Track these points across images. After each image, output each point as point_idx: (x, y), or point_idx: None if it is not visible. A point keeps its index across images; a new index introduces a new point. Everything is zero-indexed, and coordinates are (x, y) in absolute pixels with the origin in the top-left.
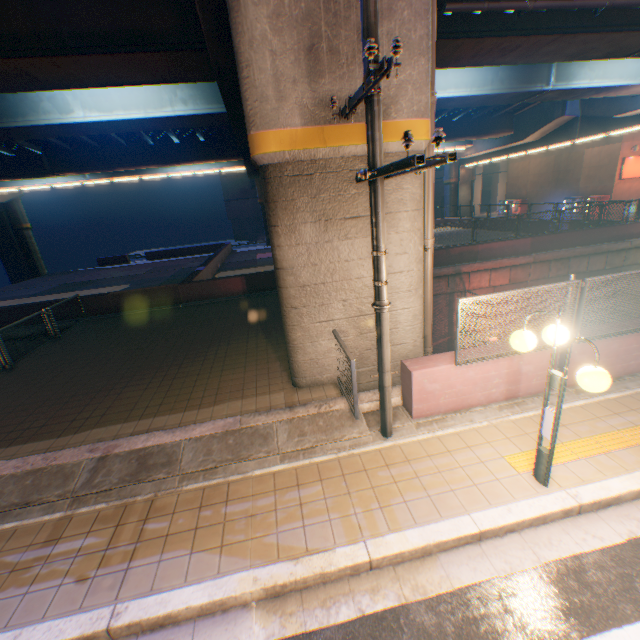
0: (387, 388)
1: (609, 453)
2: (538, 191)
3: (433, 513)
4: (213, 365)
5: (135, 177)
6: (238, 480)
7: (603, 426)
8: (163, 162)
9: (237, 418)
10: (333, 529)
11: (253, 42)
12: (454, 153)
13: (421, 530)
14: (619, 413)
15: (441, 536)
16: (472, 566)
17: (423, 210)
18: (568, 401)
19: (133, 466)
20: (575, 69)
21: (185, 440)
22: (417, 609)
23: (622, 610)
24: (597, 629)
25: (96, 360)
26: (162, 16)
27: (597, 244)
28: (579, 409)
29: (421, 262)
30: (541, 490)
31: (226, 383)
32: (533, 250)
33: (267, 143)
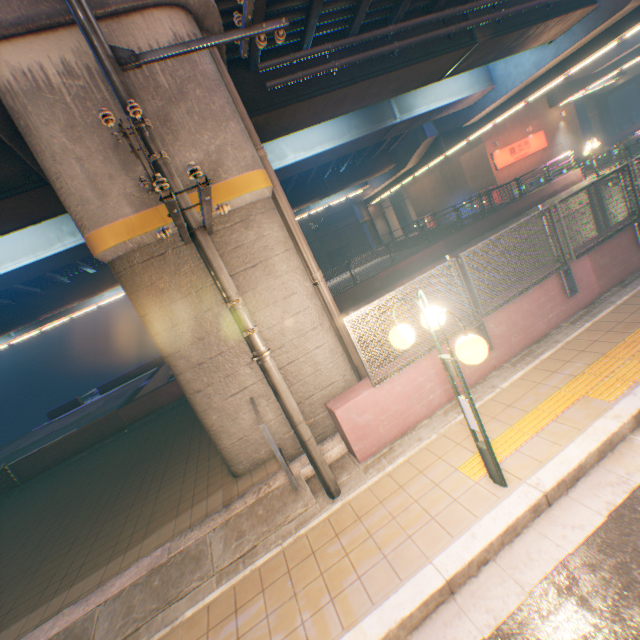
0: (309, 441)
1: (558, 417)
2: (440, 202)
3: (392, 579)
4: (150, 487)
5: (64, 318)
6: (164, 636)
7: (545, 390)
8: (85, 294)
9: (166, 546)
10: None
11: (56, 156)
12: (206, 178)
13: (380, 612)
14: (557, 370)
15: (403, 610)
16: (451, 637)
17: (299, 248)
18: (508, 377)
19: None
20: (411, 101)
21: (100, 606)
22: None
23: (631, 620)
24: None
25: (19, 536)
26: (4, 167)
27: (500, 225)
28: (520, 381)
29: (315, 296)
30: (502, 493)
31: (161, 504)
32: (449, 250)
33: (104, 240)
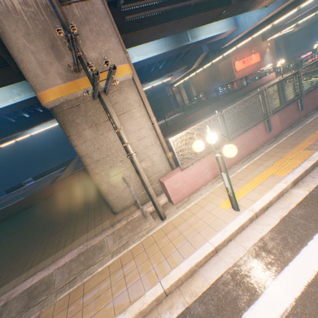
0: (152, 195)
1: (261, 183)
2: (208, 87)
3: (191, 249)
4: (71, 221)
5: (12, 141)
6: (89, 279)
7: (256, 172)
8: (24, 128)
9: (84, 244)
10: (143, 282)
11: (20, 50)
12: (114, 66)
13: (187, 261)
14: (261, 164)
15: (197, 259)
16: (216, 268)
17: (145, 106)
18: (240, 168)
19: (25, 300)
20: (197, 32)
21: (55, 270)
22: (194, 306)
23: (286, 256)
24: (278, 271)
25: (3, 246)
26: None
27: (237, 99)
28: (245, 169)
29: (153, 129)
30: (237, 214)
31: (78, 227)
32: (212, 110)
33: (48, 96)
